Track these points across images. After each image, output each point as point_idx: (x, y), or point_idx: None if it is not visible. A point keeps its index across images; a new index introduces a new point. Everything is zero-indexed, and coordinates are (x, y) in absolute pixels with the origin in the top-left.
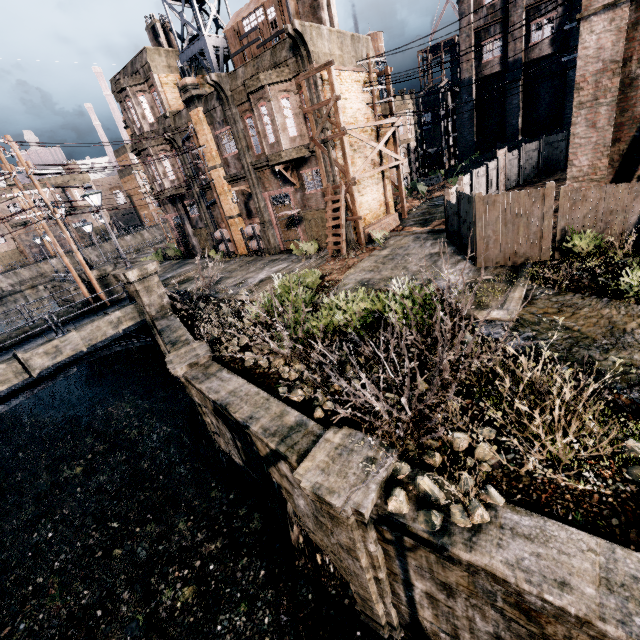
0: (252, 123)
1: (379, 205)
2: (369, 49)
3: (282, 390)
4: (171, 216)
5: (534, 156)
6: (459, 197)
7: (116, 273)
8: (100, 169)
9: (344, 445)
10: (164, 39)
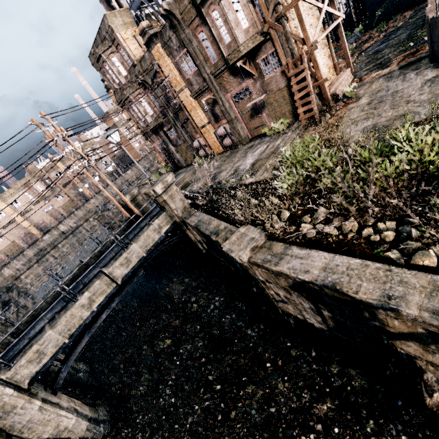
0: (204, 36)
1: (328, 68)
2: None
3: (394, 255)
4: (157, 144)
5: None
6: None
7: (146, 191)
8: (106, 119)
9: None
10: (115, 2)
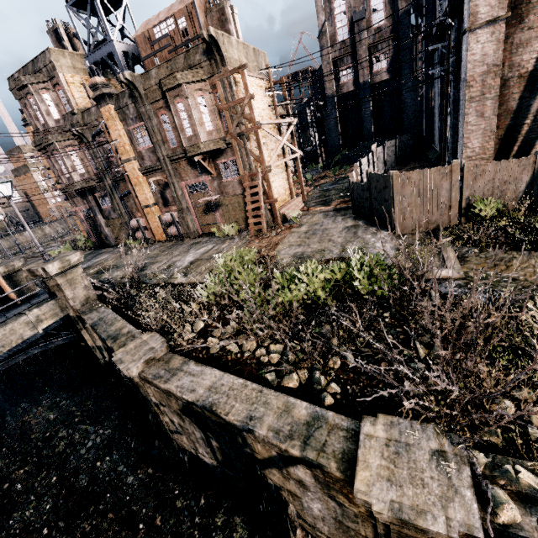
0: (166, 119)
1: (284, 190)
2: (266, 62)
3: (271, 377)
4: (80, 208)
5: (393, 151)
6: (370, 177)
7: (32, 267)
8: (3, 160)
9: (394, 439)
10: (68, 42)
